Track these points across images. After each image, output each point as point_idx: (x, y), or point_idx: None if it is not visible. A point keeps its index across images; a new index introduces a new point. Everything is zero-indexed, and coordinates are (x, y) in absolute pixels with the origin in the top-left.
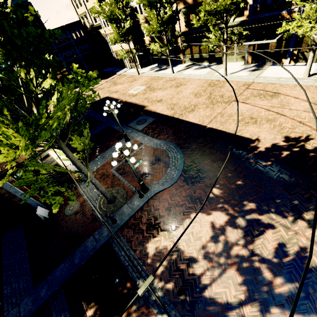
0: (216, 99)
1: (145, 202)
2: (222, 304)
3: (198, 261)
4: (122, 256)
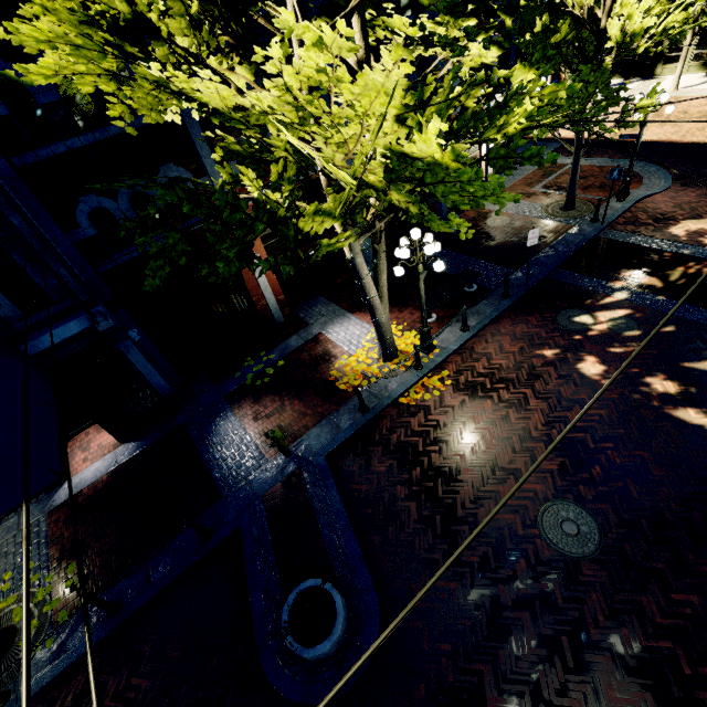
0: (674, 116)
1: (632, 205)
2: None
3: None
4: (634, 242)
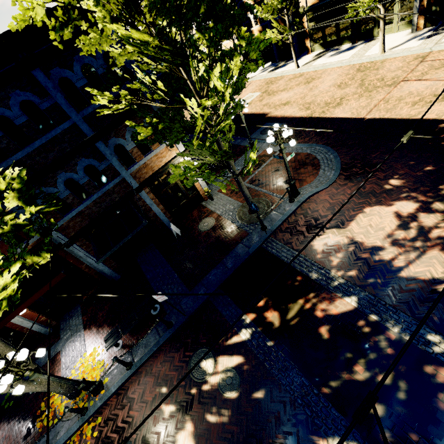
0: (372, 84)
1: (298, 206)
2: (426, 280)
3: (385, 249)
4: (283, 257)
